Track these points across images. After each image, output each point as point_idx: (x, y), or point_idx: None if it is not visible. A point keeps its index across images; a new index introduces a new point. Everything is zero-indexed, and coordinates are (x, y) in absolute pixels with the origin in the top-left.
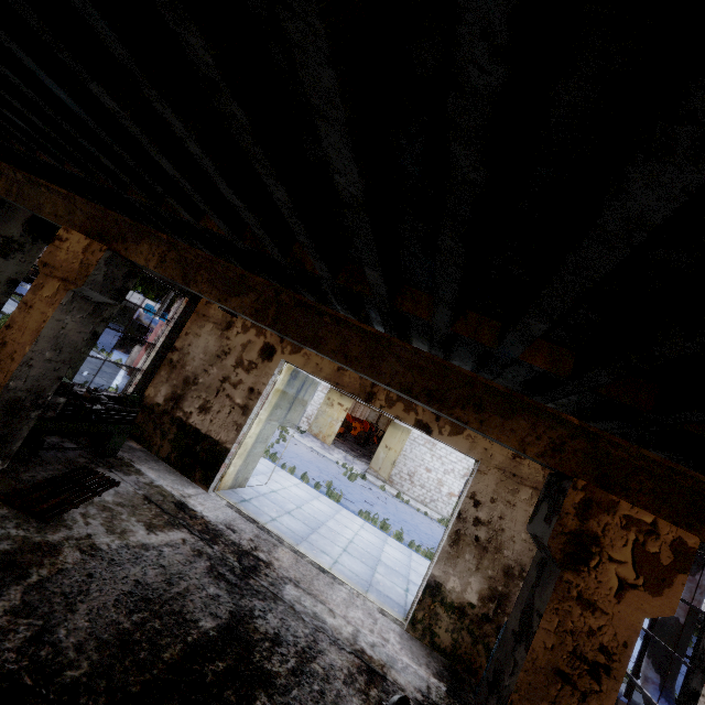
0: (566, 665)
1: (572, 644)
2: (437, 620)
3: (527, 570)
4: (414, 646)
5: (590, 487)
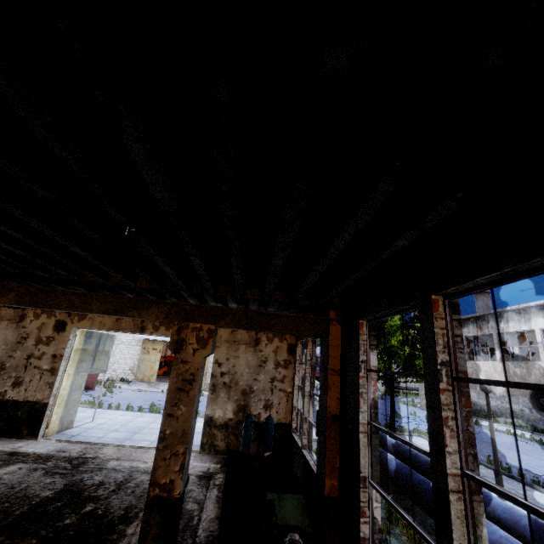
0: (181, 385)
1: (182, 378)
2: (215, 437)
3: (253, 387)
4: (204, 457)
5: (180, 322)
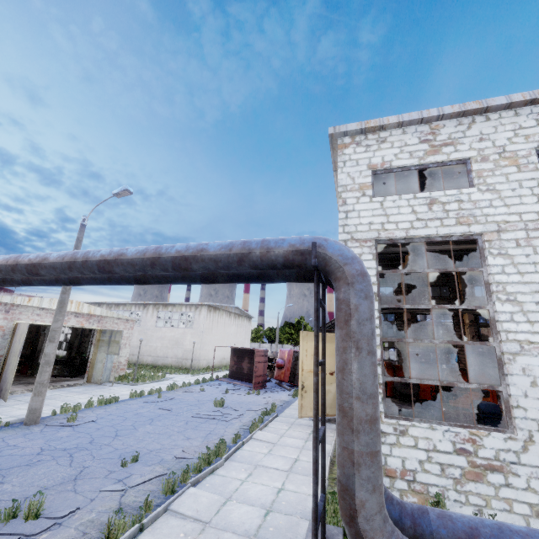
0: None
1: None
2: None
3: None
4: None
5: None
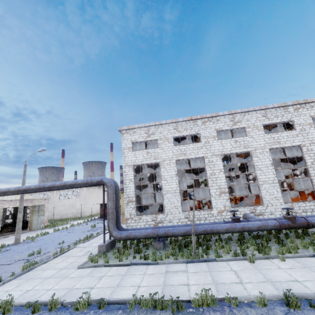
0: None
1: None
2: None
3: None
4: None
5: None
